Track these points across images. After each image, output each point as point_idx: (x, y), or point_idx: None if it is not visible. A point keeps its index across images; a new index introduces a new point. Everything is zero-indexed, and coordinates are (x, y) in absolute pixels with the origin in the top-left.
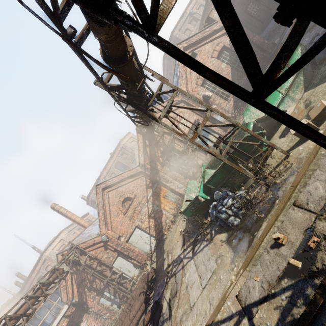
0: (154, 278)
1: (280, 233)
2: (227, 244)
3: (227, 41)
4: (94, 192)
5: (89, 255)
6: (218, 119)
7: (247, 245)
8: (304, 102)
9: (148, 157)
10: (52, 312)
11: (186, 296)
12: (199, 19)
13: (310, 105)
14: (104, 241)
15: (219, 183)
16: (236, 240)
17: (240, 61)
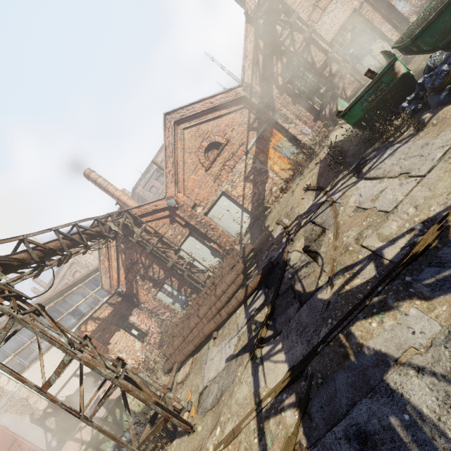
0: (252, 256)
1: None
2: None
3: None
4: (143, 184)
5: (146, 229)
6: (399, 10)
7: None
8: None
9: (259, 72)
10: (88, 301)
11: (363, 214)
12: None
13: None
14: (171, 208)
15: (448, 31)
16: None
17: None
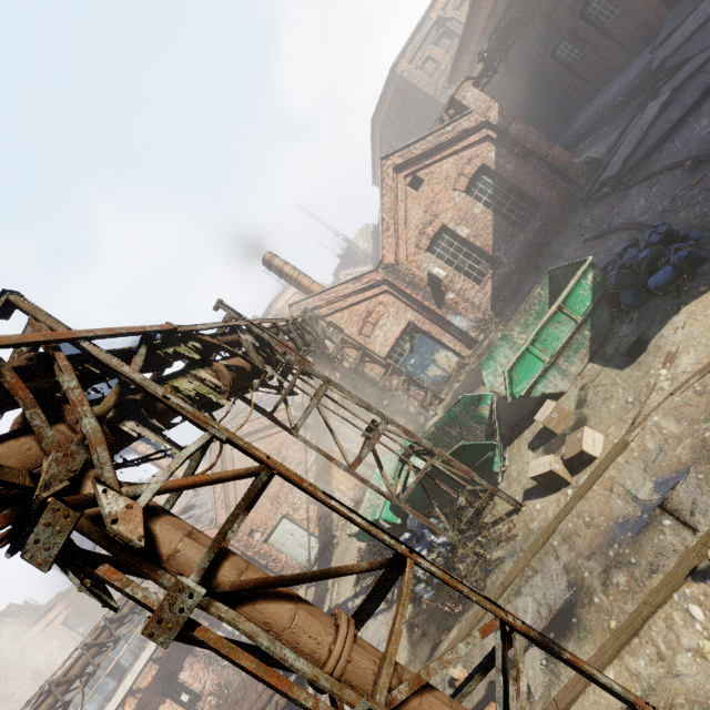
0: None
1: (466, 664)
2: (407, 631)
3: (492, 154)
4: None
5: None
6: (457, 325)
7: (429, 652)
8: (580, 390)
9: (311, 389)
10: (132, 646)
11: None
12: (460, 33)
13: (582, 408)
14: None
15: (418, 501)
16: (419, 631)
17: (515, 200)
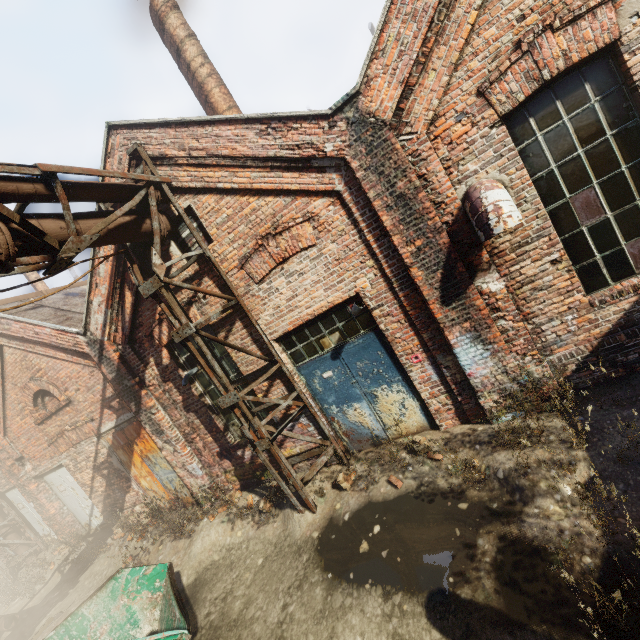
0: None
1: None
2: None
3: None
4: None
5: None
6: (463, 362)
7: None
8: None
9: (124, 323)
10: None
11: None
12: None
13: None
14: None
15: None
16: None
17: None
